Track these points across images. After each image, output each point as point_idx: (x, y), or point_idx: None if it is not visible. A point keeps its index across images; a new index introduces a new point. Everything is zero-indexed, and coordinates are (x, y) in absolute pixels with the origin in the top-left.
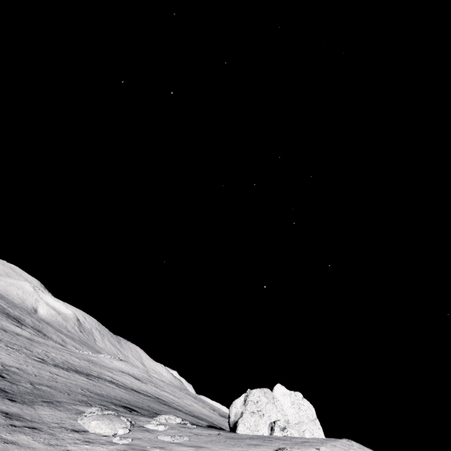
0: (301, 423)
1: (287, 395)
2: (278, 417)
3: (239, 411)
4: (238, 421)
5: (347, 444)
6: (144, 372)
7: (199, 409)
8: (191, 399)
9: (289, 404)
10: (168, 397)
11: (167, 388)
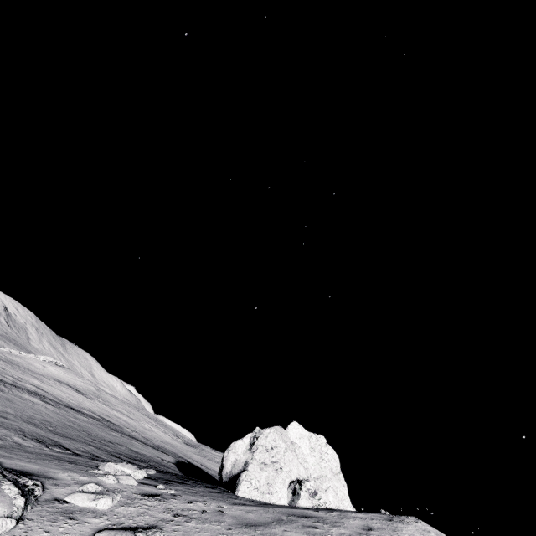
0: (323, 478)
1: (306, 438)
2: (300, 472)
3: (242, 459)
4: (240, 475)
5: (421, 528)
6: (92, 384)
7: (160, 436)
8: (151, 422)
9: (307, 451)
10: (121, 419)
11: (120, 407)
